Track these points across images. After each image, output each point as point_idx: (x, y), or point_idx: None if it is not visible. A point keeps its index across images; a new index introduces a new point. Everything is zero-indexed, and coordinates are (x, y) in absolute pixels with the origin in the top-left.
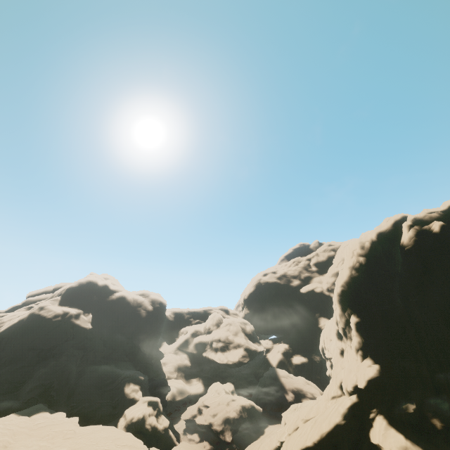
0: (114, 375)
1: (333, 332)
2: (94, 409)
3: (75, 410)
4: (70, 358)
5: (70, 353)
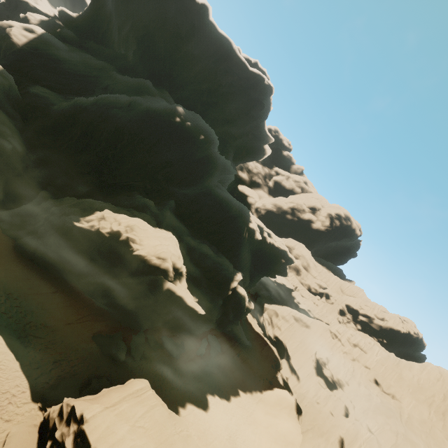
0: None
1: None
2: None
3: None
4: None
5: None
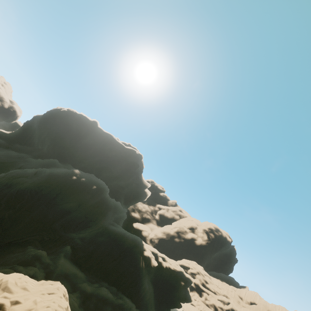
0: None
1: None
2: None
3: None
4: None
5: None
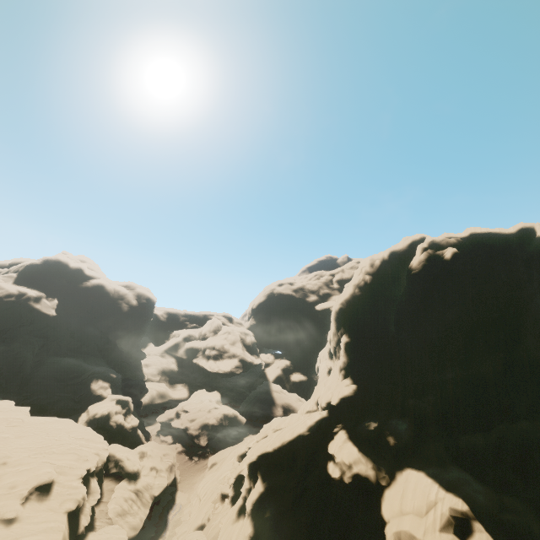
0: (81, 370)
1: (326, 350)
2: (52, 402)
3: (29, 401)
4: (25, 346)
5: (26, 340)
